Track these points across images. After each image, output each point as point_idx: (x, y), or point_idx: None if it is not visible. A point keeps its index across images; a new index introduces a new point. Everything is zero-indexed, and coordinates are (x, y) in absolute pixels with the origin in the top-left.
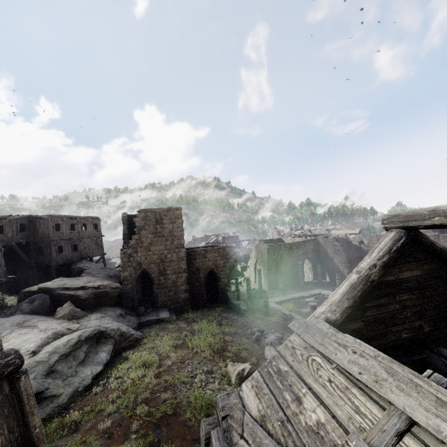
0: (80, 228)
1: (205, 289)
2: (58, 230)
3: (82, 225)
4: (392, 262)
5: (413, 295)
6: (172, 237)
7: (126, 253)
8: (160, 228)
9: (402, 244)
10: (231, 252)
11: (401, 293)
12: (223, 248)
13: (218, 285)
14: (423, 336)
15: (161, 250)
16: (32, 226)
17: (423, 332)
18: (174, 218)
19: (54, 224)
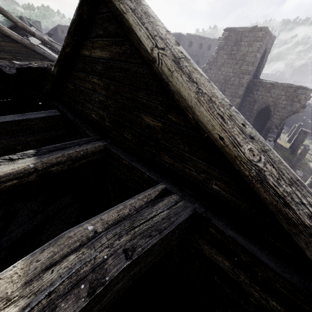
0: (206, 48)
1: (253, 121)
2: (190, 46)
3: (207, 45)
4: (75, 28)
5: (101, 82)
6: (242, 62)
7: (203, 68)
8: (236, 50)
9: (80, 1)
10: (303, 95)
11: (92, 74)
12: (295, 87)
13: (267, 123)
14: (104, 127)
15: (228, 72)
16: (179, 41)
17: (105, 124)
18: (253, 41)
19: (188, 41)
